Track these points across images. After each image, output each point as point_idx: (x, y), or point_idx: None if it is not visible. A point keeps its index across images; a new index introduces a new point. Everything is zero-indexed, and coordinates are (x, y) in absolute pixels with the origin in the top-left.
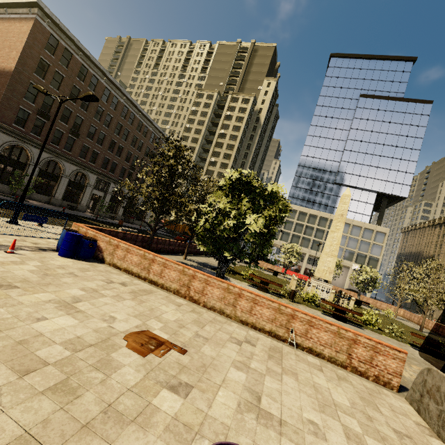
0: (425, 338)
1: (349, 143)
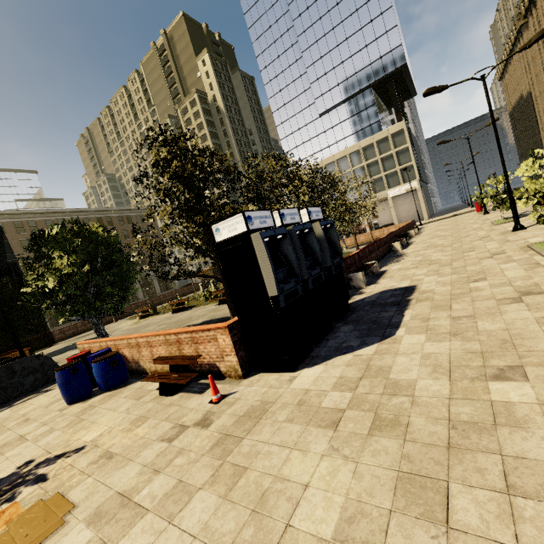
0: (220, 291)
1: (306, 56)
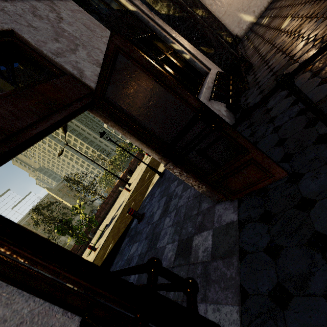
0: None
1: None
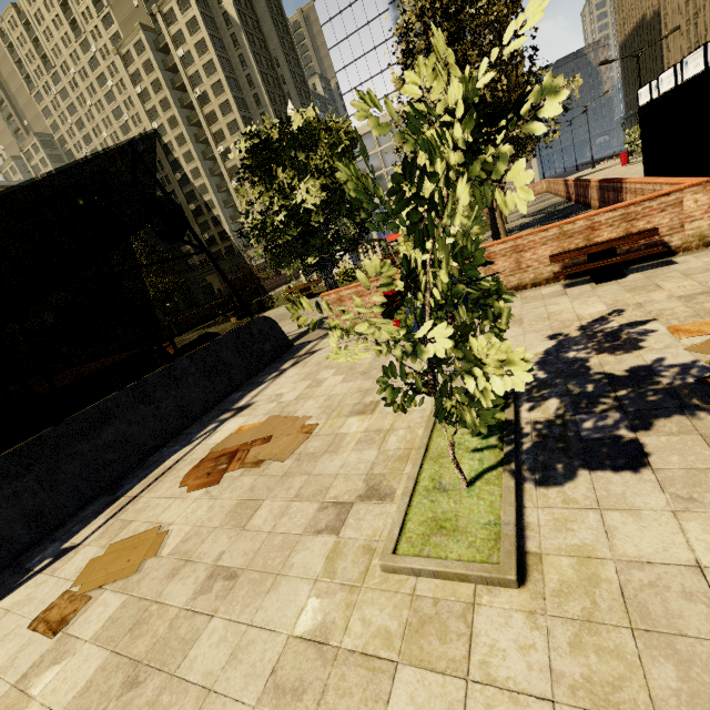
0: None
1: None
